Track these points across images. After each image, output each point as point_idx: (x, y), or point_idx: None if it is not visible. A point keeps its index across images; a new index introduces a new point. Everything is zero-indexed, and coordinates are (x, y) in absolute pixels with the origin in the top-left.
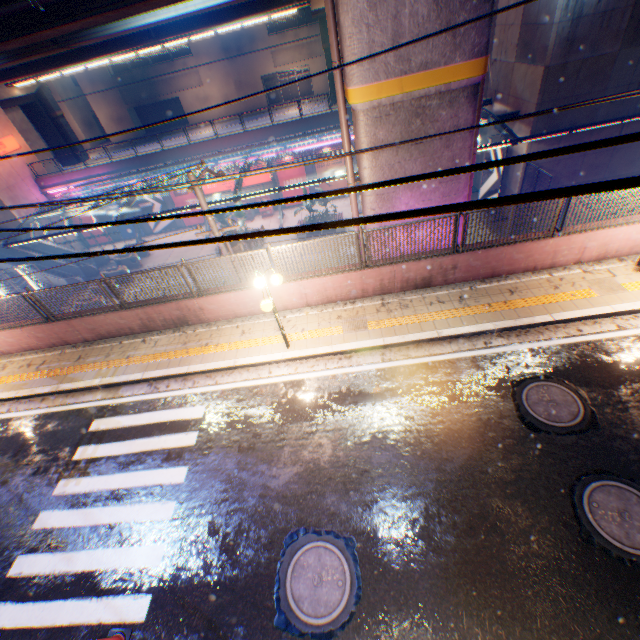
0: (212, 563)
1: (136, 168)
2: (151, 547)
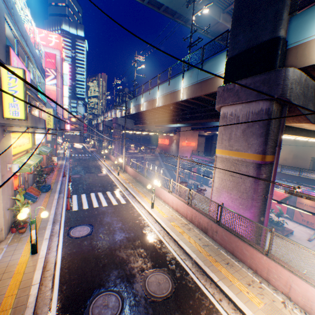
0: (84, 215)
1: None
2: (87, 206)
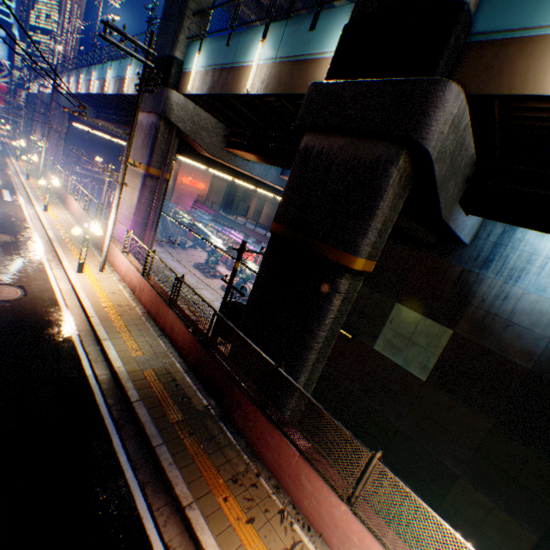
0: None
1: (222, 219)
2: None
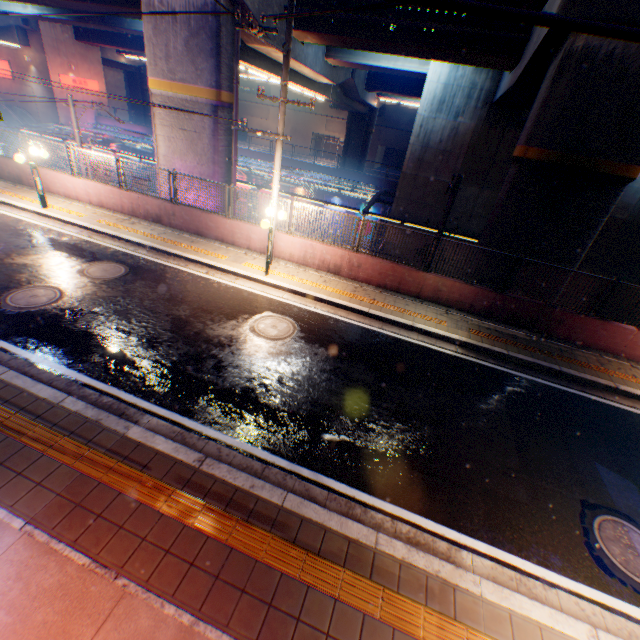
0: None
1: None
2: None
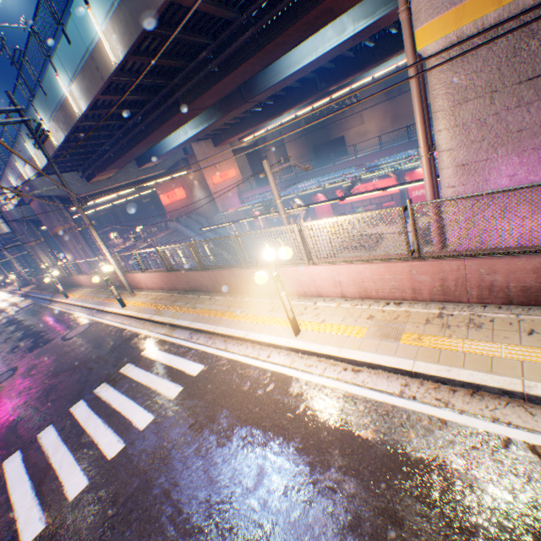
0: (87, 536)
1: (293, 185)
2: (83, 476)
